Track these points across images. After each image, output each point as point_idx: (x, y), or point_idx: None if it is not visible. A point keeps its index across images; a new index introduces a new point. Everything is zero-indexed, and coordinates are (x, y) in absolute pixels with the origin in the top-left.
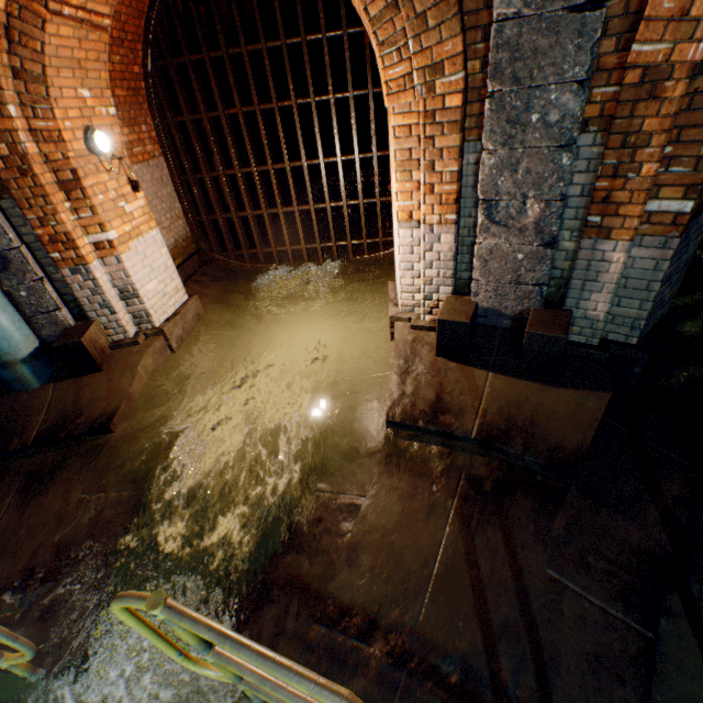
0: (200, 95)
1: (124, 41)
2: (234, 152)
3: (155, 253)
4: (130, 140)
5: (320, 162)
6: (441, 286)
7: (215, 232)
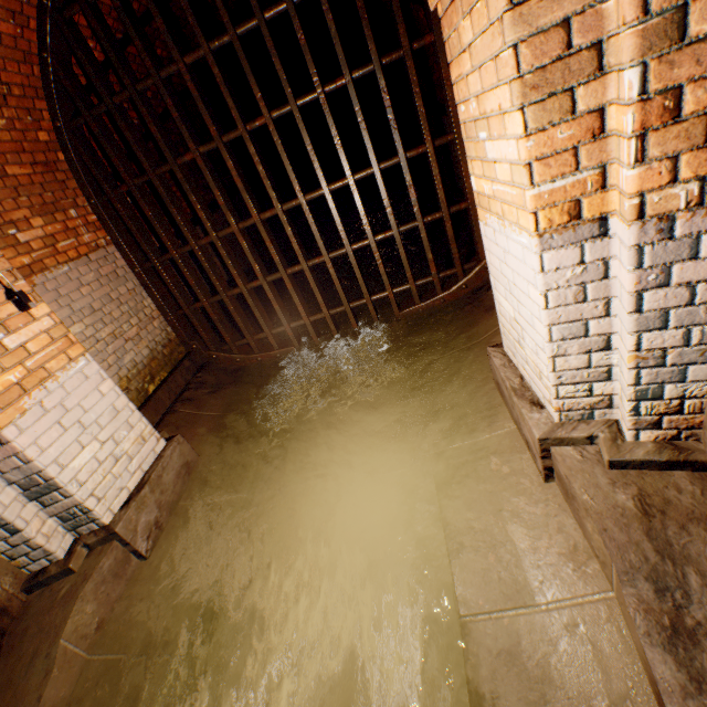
0: (139, 147)
1: (7, 96)
2: (203, 211)
3: (86, 397)
4: (48, 232)
5: (323, 191)
6: (691, 363)
7: (207, 322)
